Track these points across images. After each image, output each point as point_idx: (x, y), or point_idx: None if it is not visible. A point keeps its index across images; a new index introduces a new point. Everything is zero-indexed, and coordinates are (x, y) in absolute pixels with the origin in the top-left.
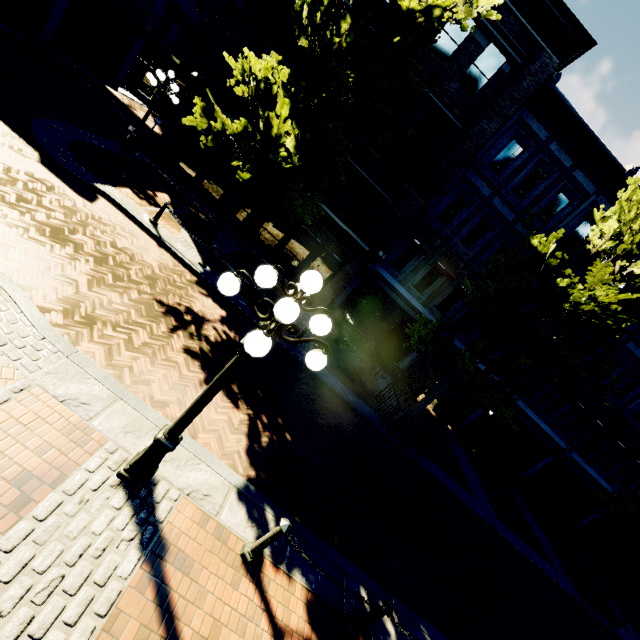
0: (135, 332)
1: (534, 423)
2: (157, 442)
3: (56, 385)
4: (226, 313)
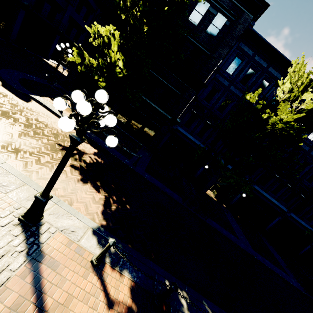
0: (42, 156)
1: (268, 199)
2: (36, 198)
3: None
4: (97, 151)
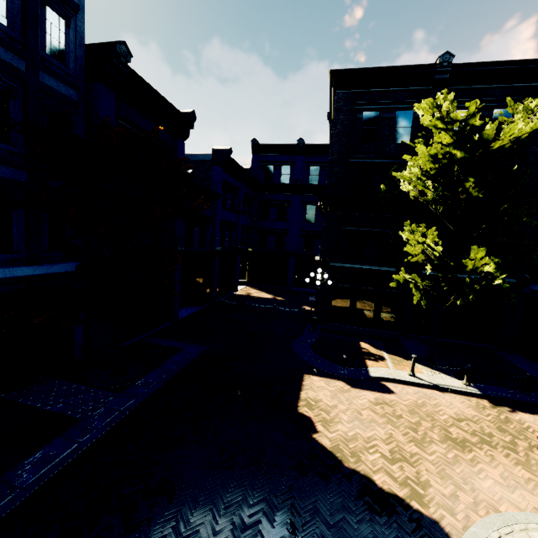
0: None
1: None
2: None
3: None
4: None
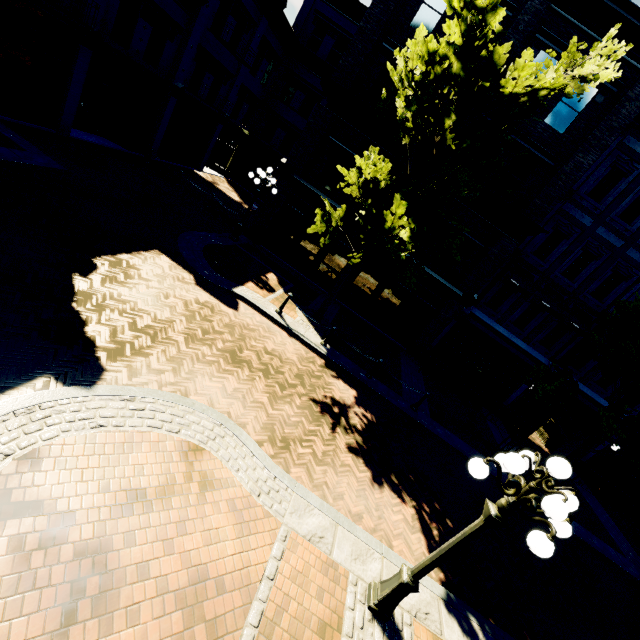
0: (313, 442)
1: None
2: (406, 585)
3: (300, 524)
4: (356, 392)
